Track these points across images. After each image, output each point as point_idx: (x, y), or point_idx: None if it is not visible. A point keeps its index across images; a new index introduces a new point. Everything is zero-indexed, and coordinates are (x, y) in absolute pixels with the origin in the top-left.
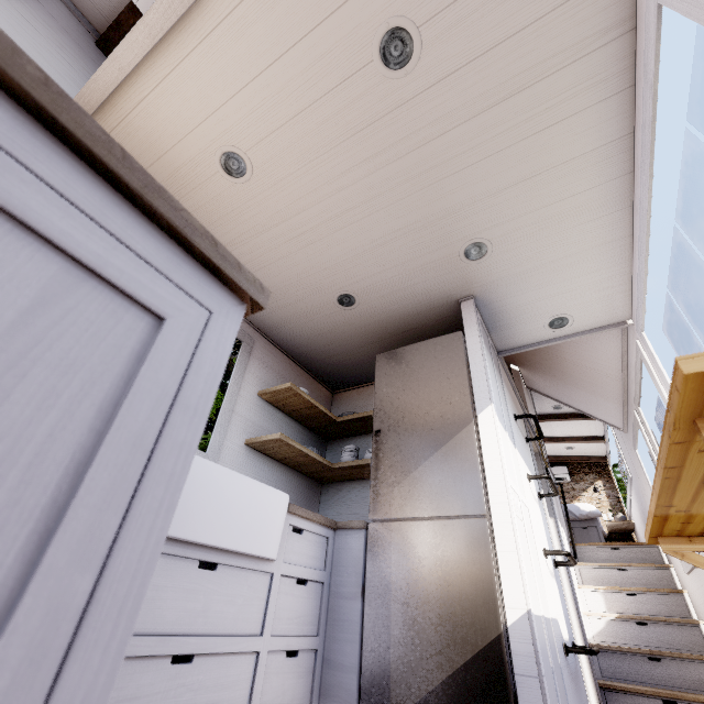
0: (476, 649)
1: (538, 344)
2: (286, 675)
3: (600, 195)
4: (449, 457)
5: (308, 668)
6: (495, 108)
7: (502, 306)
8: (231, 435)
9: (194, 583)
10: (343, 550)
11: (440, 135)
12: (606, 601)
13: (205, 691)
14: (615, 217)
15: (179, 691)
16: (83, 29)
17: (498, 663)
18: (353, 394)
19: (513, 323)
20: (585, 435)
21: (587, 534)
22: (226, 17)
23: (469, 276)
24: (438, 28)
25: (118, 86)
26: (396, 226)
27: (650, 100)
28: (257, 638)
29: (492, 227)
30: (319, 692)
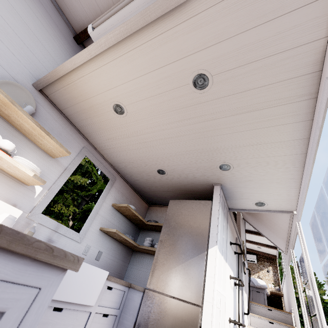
0: None
1: (248, 210)
2: None
3: (288, 159)
4: (190, 267)
5: None
6: (243, 114)
7: (234, 191)
8: (94, 224)
9: (48, 319)
10: (130, 300)
11: (215, 119)
12: None
13: None
14: (294, 169)
15: None
16: (69, 30)
17: None
18: (158, 209)
19: (238, 199)
20: (268, 244)
21: (259, 295)
22: (125, 53)
23: (220, 176)
24: (221, 77)
25: (73, 69)
26: (189, 149)
27: (318, 133)
28: None
29: (234, 159)
30: None
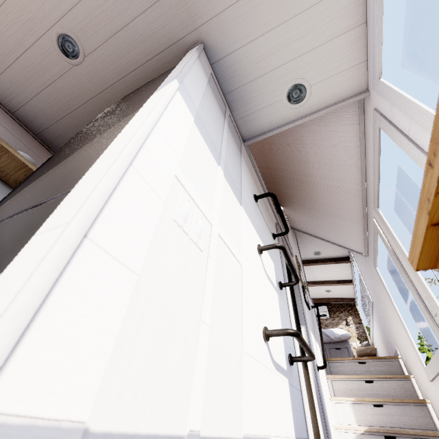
0: None
1: (280, 127)
2: None
3: None
4: (92, 144)
5: None
6: None
7: (235, 62)
8: None
9: None
10: None
11: None
12: (355, 413)
13: None
14: None
15: None
16: None
17: None
18: None
19: (251, 94)
20: (338, 278)
21: (340, 354)
22: None
23: (190, 3)
24: None
25: None
26: None
27: None
28: None
29: None
30: None
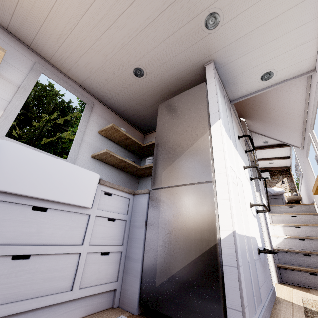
0: (202, 252)
1: (254, 93)
2: (101, 264)
3: None
4: (193, 152)
5: (116, 260)
6: None
7: (231, 66)
8: (82, 151)
9: (28, 218)
10: (137, 204)
11: None
12: (284, 230)
13: (40, 273)
14: None
15: (20, 273)
16: None
17: (214, 259)
18: (154, 134)
19: (238, 80)
20: (279, 156)
21: (277, 201)
22: None
23: (209, 44)
24: None
25: None
26: (157, 4)
27: None
28: (79, 246)
29: None
30: (123, 271)
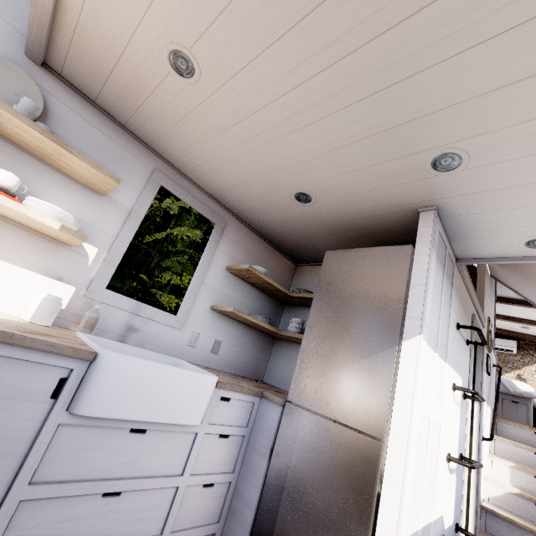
0: None
1: (506, 260)
2: (201, 499)
3: None
4: (364, 372)
5: (221, 493)
6: None
7: (469, 219)
8: (199, 301)
9: (124, 444)
10: (264, 416)
11: (414, 13)
12: (512, 475)
13: (130, 512)
14: None
15: (108, 514)
16: None
17: None
18: (312, 269)
19: (480, 237)
20: None
21: (516, 408)
22: None
23: (434, 187)
24: None
25: None
26: (352, 130)
27: None
28: (178, 478)
29: (472, 135)
30: (228, 509)
